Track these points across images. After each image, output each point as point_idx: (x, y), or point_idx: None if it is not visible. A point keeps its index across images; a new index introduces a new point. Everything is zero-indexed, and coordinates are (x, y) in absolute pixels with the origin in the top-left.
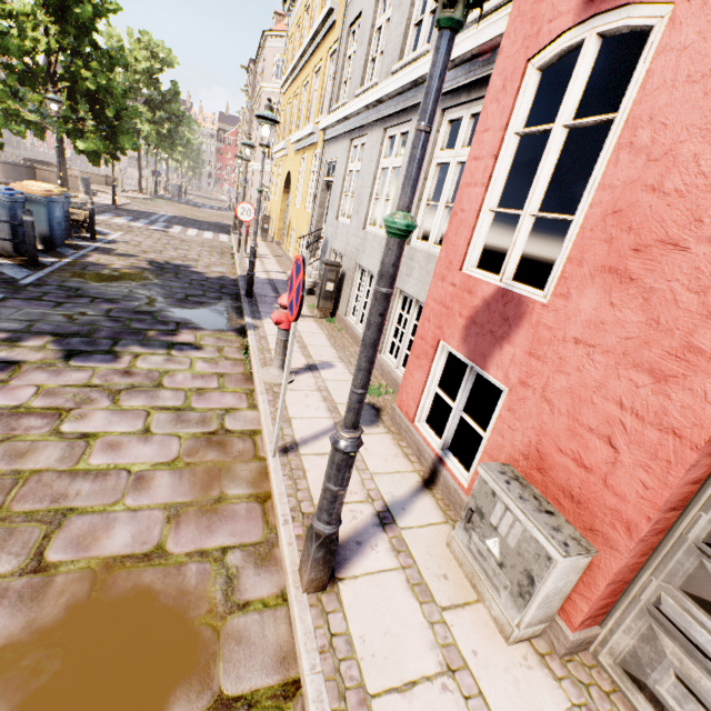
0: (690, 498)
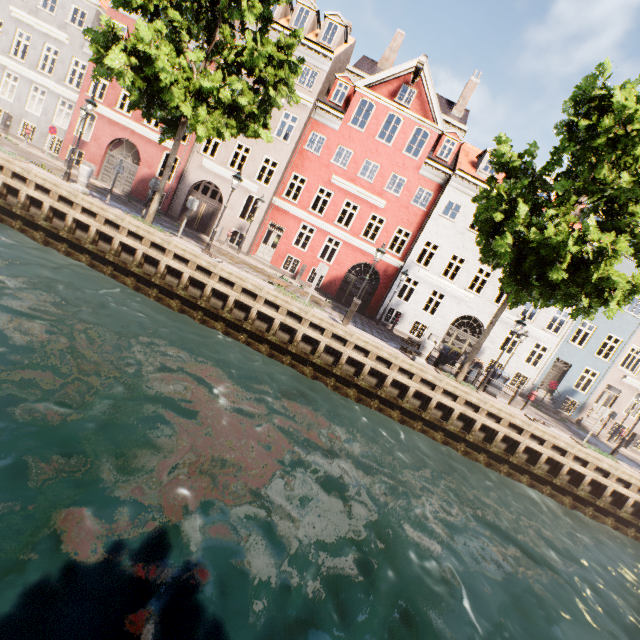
0: (104, 162)
